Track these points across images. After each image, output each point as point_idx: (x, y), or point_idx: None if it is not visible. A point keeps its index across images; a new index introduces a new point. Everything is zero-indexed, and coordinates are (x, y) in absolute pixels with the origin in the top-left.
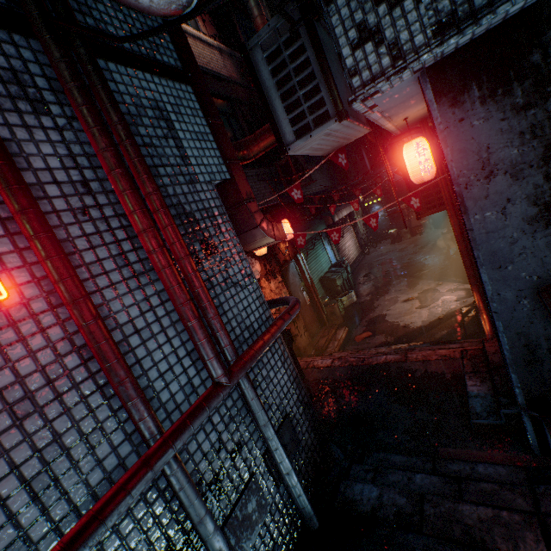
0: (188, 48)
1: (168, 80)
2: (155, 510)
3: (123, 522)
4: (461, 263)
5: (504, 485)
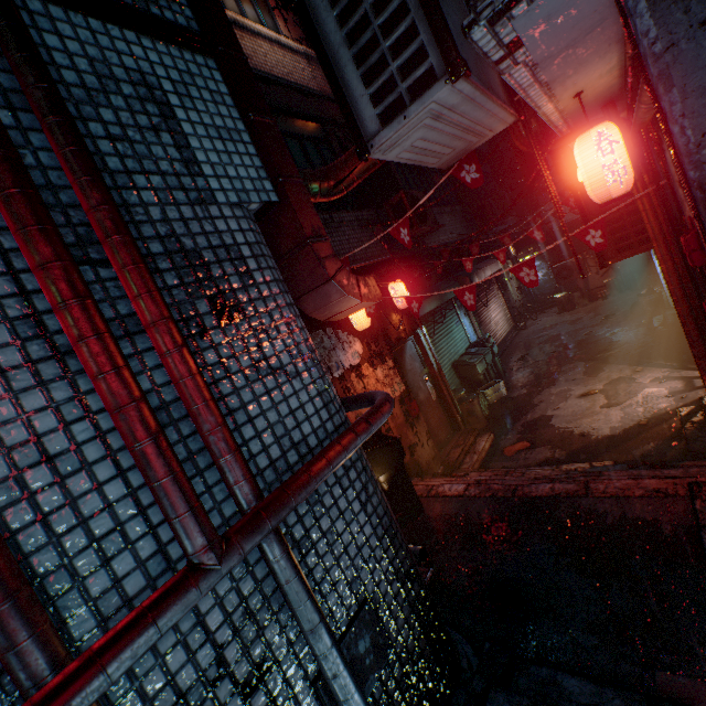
0: (220, 12)
1: (170, 46)
2: None
3: None
4: (673, 339)
5: None
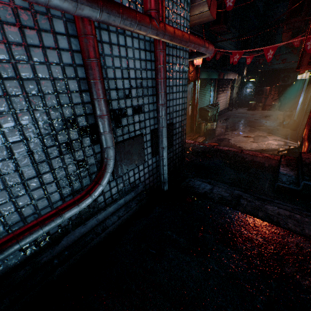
0: None
1: None
2: (69, 85)
3: (40, 65)
4: (288, 130)
5: (295, 209)
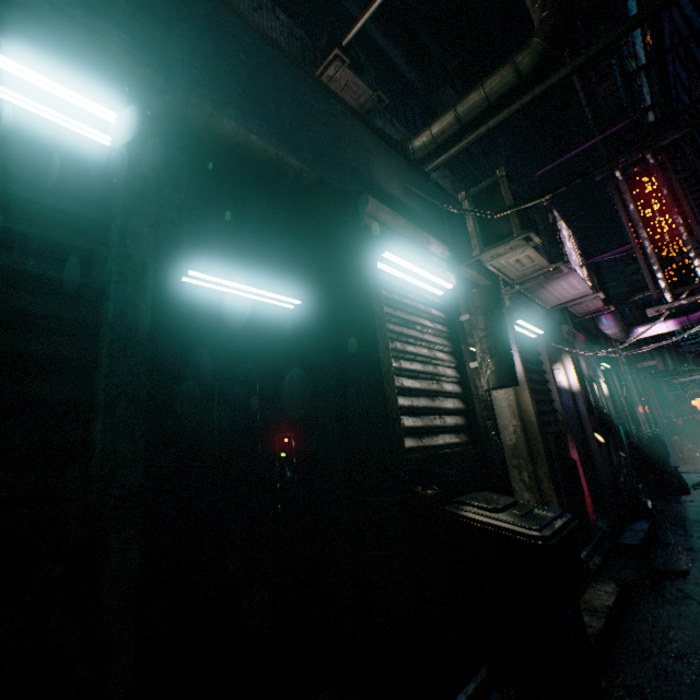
0: None
1: None
2: None
3: None
4: None
5: None
